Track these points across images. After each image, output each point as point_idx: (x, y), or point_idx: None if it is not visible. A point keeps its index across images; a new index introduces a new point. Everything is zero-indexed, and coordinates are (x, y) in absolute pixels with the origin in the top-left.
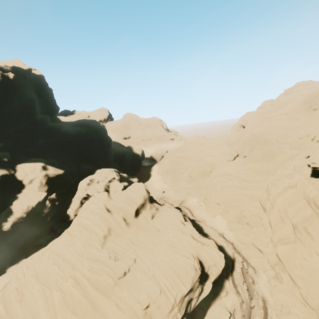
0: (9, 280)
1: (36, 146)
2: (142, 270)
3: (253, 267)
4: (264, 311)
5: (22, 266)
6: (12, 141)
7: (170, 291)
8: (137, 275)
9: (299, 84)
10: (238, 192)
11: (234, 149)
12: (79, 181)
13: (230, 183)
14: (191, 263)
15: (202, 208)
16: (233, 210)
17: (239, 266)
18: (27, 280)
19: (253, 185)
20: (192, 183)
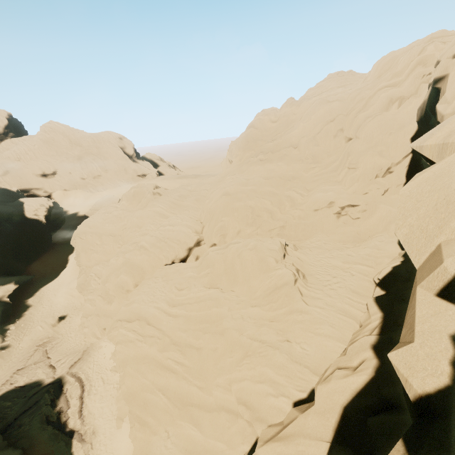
0: None
1: None
2: None
3: None
4: None
5: None
6: None
7: None
8: None
9: (330, 78)
10: (155, 381)
11: (194, 227)
12: None
13: (141, 351)
14: None
15: (114, 377)
16: (140, 431)
17: None
18: None
19: (189, 364)
20: (113, 303)
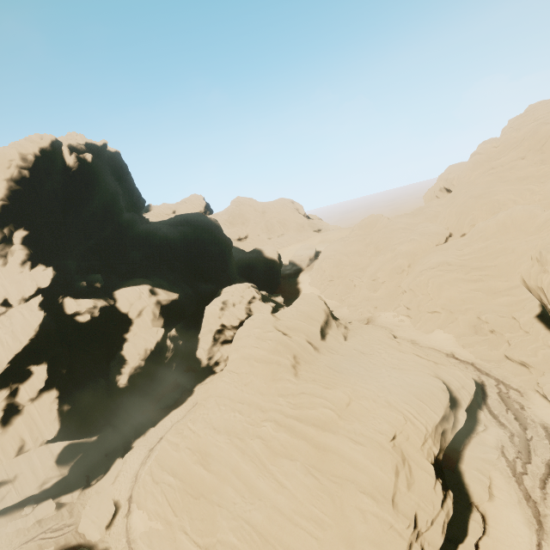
0: (145, 456)
1: (129, 262)
2: (368, 397)
3: (516, 390)
4: (549, 440)
5: (153, 438)
6: (98, 258)
7: (417, 419)
8: (364, 404)
9: (534, 108)
10: (467, 288)
11: (443, 226)
12: (199, 309)
13: (451, 276)
14: (433, 383)
15: (404, 324)
16: (462, 316)
17: (493, 392)
18: (201, 435)
19: (490, 274)
20: (379, 289)
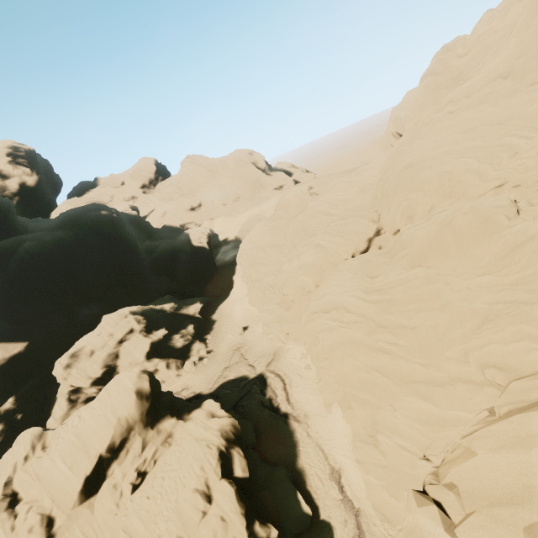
0: None
1: None
2: None
3: None
4: None
5: None
6: None
7: None
8: None
9: None
10: (367, 362)
11: (369, 216)
12: None
13: (346, 336)
14: None
15: (309, 374)
16: (359, 409)
17: None
18: None
19: (404, 343)
20: (291, 308)
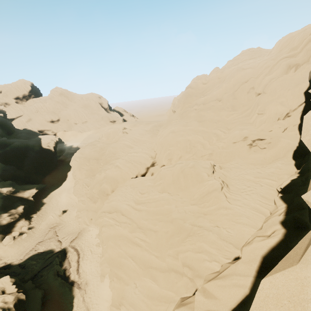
0: None
1: None
2: None
3: None
4: None
5: None
6: None
7: None
8: None
9: (244, 53)
10: (127, 251)
11: (150, 154)
12: None
13: (118, 231)
14: None
15: (98, 250)
16: (117, 283)
17: None
18: None
19: (149, 241)
20: (97, 202)
